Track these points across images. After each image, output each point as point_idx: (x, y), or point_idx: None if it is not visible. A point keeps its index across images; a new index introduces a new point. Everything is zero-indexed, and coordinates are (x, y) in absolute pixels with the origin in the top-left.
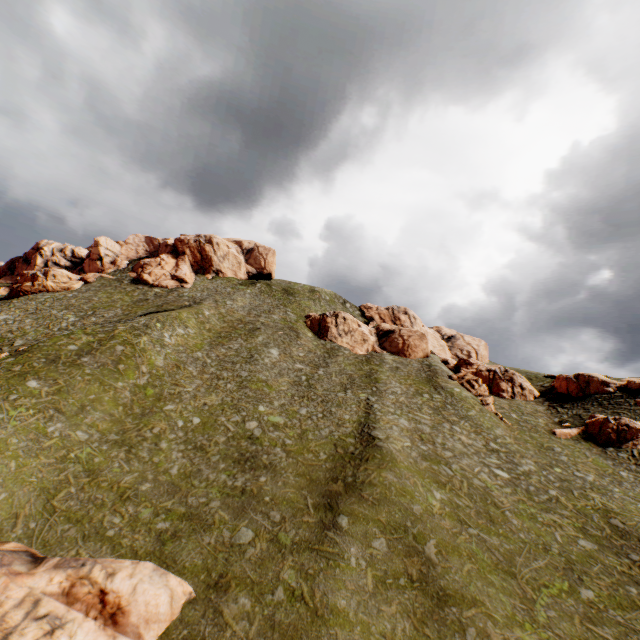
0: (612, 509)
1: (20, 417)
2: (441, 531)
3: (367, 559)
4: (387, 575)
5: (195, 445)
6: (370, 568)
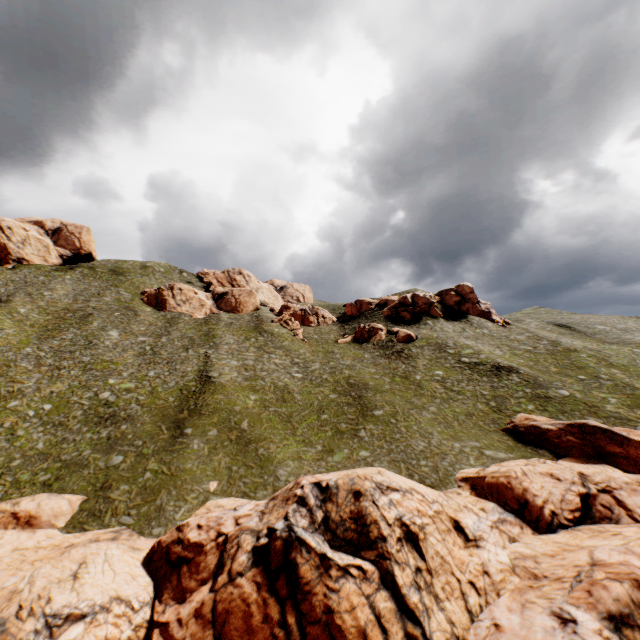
0: (352, 375)
1: None
2: (252, 415)
3: (205, 442)
4: (217, 445)
5: (54, 424)
6: (207, 445)
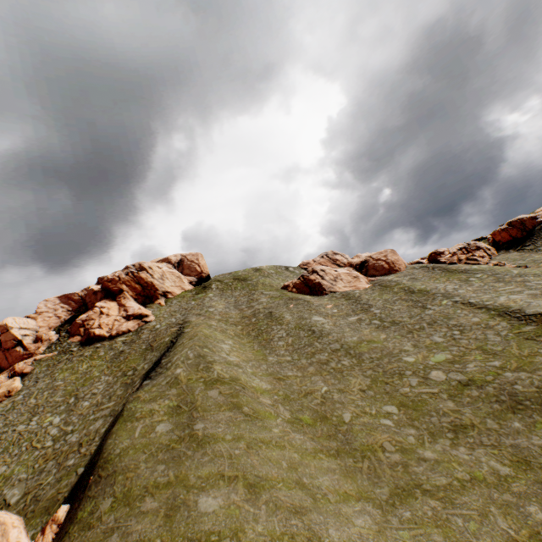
0: None
1: None
2: None
3: None
4: None
5: (448, 429)
6: None
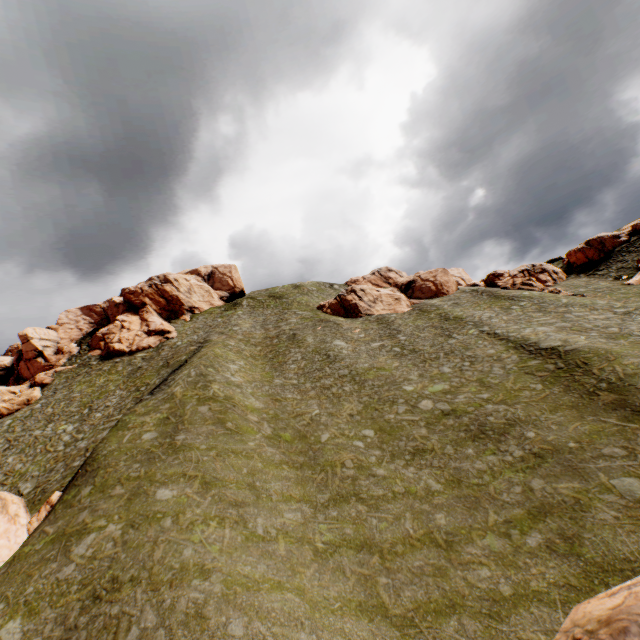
0: None
1: (211, 539)
2: None
3: None
4: None
5: (409, 452)
6: None
